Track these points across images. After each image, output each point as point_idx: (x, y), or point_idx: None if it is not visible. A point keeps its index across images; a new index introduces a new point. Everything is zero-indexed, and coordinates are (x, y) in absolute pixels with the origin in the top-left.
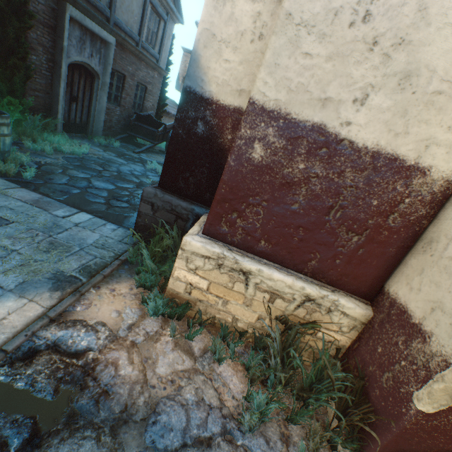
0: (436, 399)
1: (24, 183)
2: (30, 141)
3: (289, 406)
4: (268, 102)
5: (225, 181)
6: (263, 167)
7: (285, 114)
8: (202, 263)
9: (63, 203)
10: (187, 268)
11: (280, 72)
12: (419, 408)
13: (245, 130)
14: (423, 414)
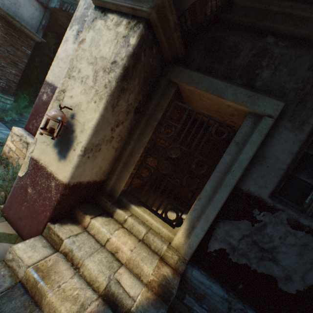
0: (23, 168)
1: (2, 120)
2: (28, 114)
3: (2, 194)
4: (50, 81)
5: (35, 107)
6: (46, 103)
7: (54, 85)
8: (16, 138)
9: (10, 129)
10: (11, 140)
11: (54, 72)
12: (19, 174)
13: (43, 89)
14: (20, 178)
